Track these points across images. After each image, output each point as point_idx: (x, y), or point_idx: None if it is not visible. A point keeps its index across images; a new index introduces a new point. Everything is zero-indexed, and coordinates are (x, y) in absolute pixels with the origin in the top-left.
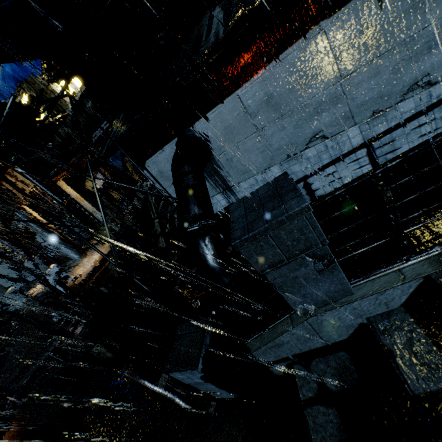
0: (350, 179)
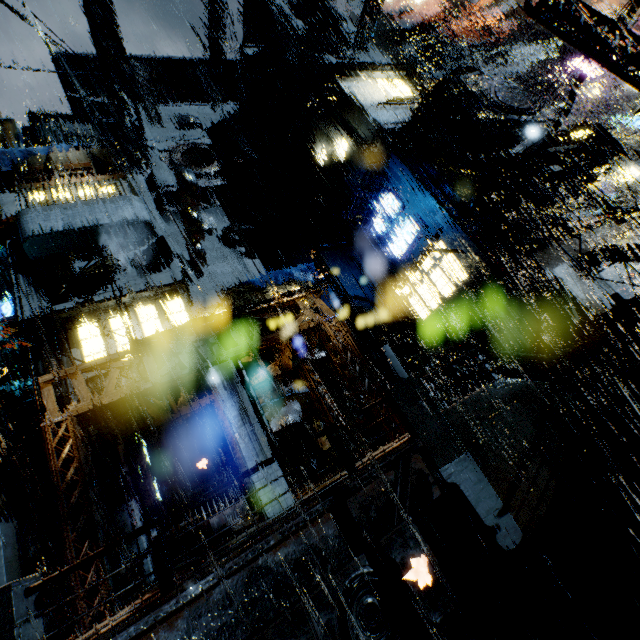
0: None
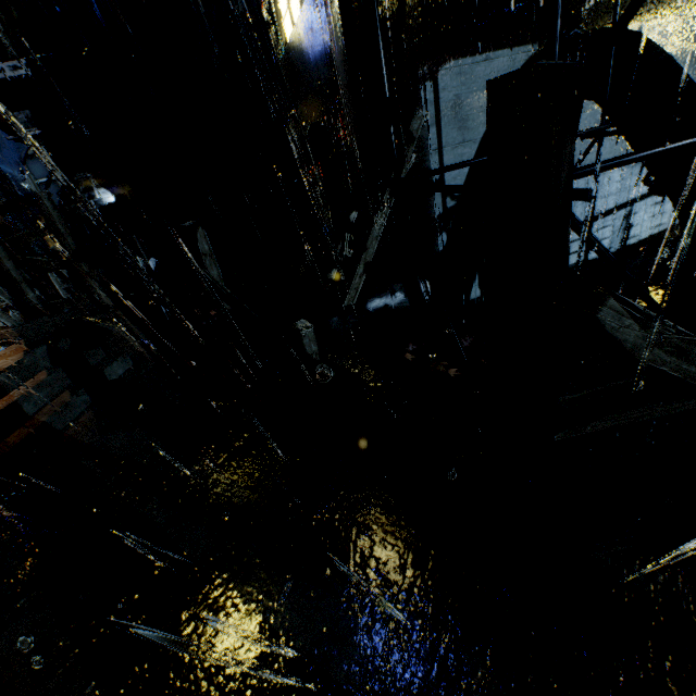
0: (667, 218)
